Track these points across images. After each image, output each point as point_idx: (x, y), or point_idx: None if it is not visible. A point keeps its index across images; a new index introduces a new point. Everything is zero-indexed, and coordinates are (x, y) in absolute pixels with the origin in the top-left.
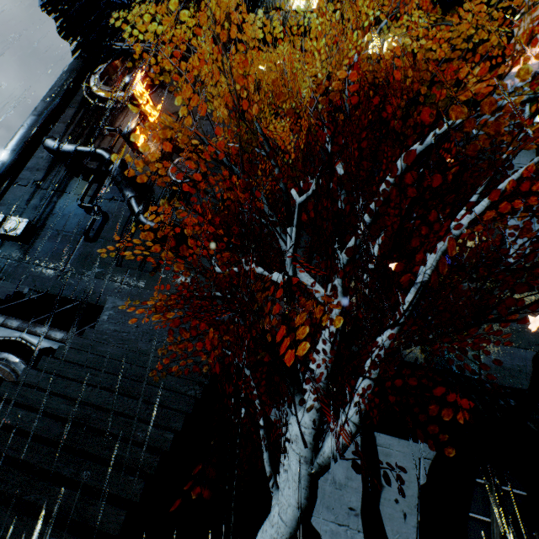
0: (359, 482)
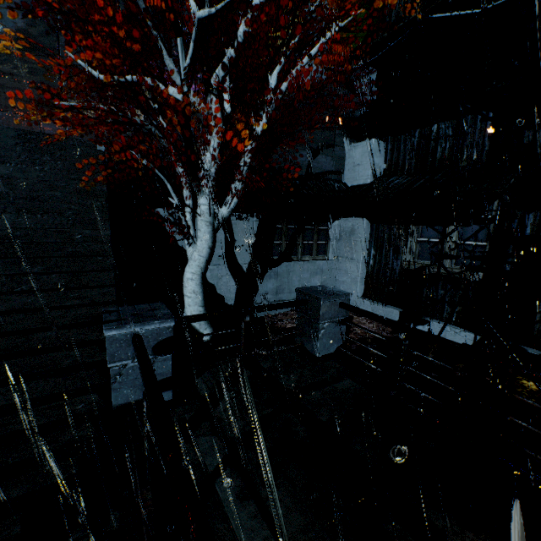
0: (223, 242)
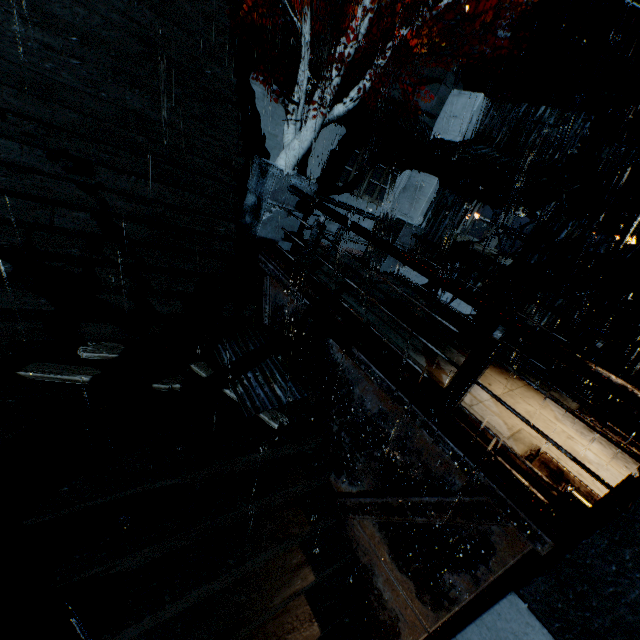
0: None
